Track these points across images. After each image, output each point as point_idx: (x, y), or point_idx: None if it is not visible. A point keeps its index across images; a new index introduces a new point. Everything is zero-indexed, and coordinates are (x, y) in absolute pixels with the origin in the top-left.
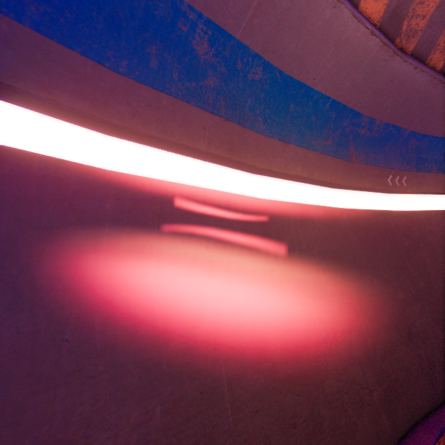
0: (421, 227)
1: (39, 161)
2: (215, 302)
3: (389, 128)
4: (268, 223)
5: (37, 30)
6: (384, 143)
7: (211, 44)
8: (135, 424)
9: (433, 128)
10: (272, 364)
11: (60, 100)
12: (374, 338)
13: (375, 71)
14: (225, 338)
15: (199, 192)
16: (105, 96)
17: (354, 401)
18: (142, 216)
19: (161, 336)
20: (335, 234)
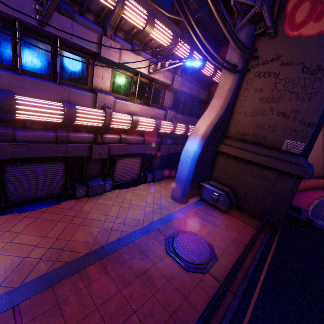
0: None
1: None
2: None
3: None
4: None
5: None
6: None
7: None
8: None
9: None
10: None
11: None
12: (313, 161)
13: None
14: None
15: None
16: None
17: None
18: None
19: None
20: None
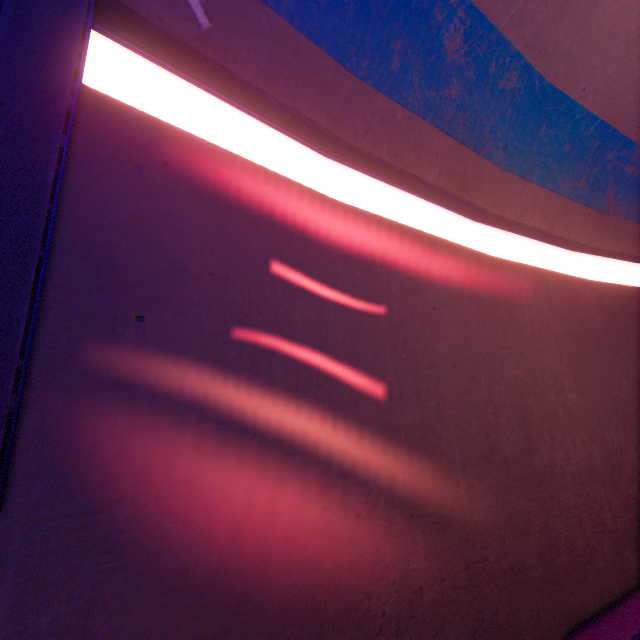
0: None
1: (282, 184)
2: (445, 374)
3: None
4: (496, 288)
5: (290, 22)
6: None
7: (465, 39)
8: (382, 487)
9: None
10: (504, 459)
11: (302, 110)
12: (620, 454)
13: None
14: (457, 418)
15: (425, 239)
16: (342, 106)
17: (594, 523)
18: (371, 261)
19: (397, 401)
20: (575, 313)
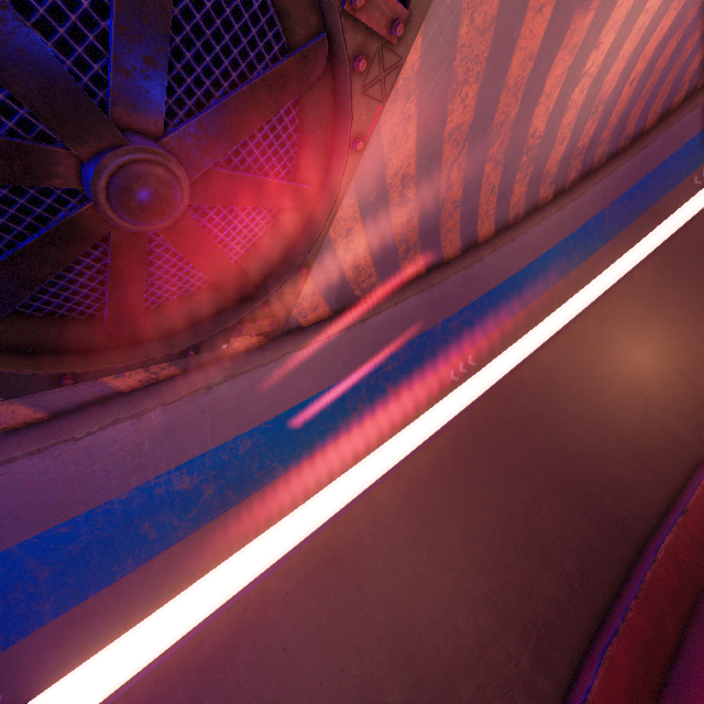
0: (516, 398)
1: None
2: (314, 702)
3: (415, 342)
4: (337, 555)
5: (57, 616)
6: (422, 352)
7: (191, 474)
8: None
9: (464, 301)
10: None
11: (100, 646)
12: (503, 592)
13: (358, 340)
14: None
15: (253, 596)
16: (129, 603)
17: (500, 687)
18: (213, 675)
19: None
20: (417, 497)
